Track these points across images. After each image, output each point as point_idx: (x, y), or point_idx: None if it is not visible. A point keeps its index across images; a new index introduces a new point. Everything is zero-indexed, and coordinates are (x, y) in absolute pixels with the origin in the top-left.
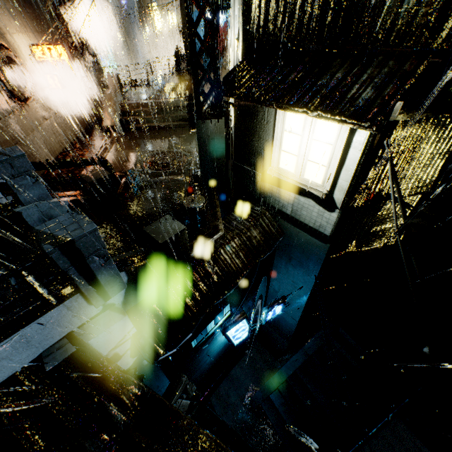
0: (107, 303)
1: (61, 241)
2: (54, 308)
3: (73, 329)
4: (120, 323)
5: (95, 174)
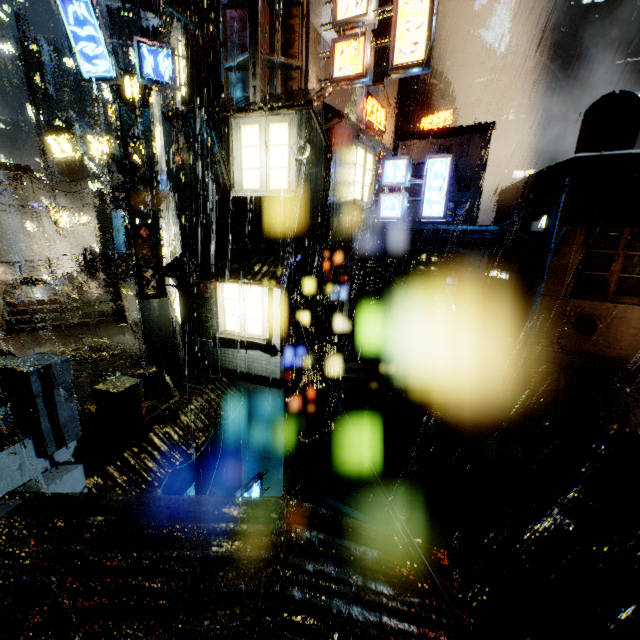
0: (54, 460)
1: (39, 366)
2: (4, 450)
3: (12, 489)
4: (74, 474)
5: (4, 361)
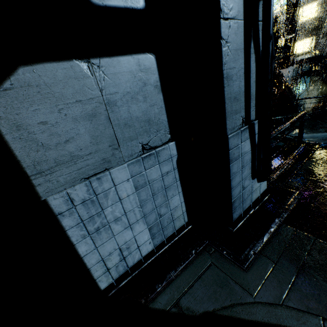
0: None
1: None
2: None
3: None
4: None
5: None
